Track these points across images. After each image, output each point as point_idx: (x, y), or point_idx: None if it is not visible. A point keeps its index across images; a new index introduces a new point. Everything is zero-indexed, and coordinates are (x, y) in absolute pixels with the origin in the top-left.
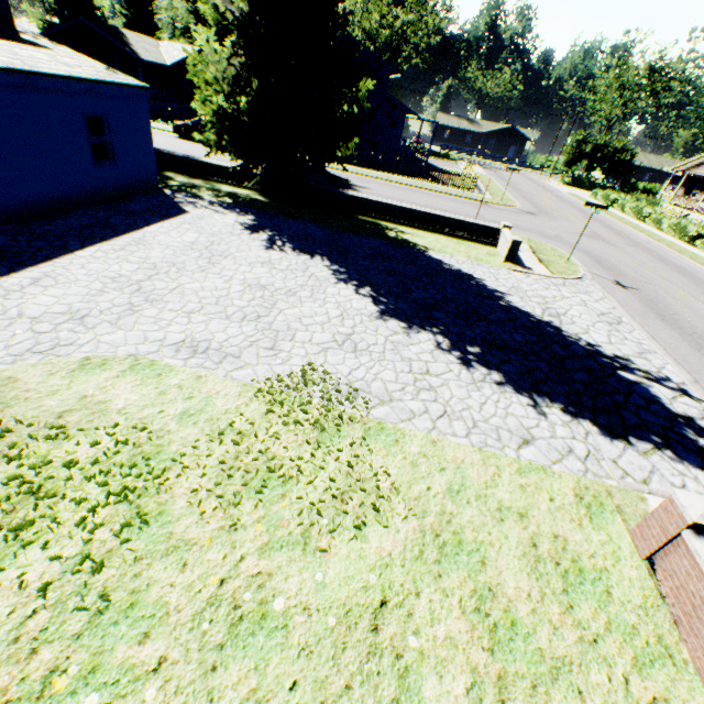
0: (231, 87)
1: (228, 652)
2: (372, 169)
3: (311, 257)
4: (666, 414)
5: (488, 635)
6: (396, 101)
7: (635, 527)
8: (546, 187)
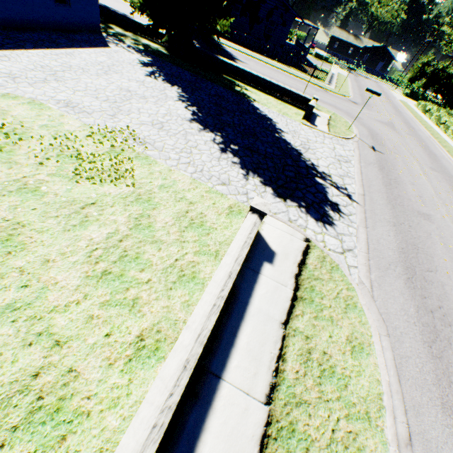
0: None
1: (13, 194)
2: (259, 54)
3: (172, 86)
4: (323, 198)
5: (134, 225)
6: (289, 5)
7: None
8: (386, 93)
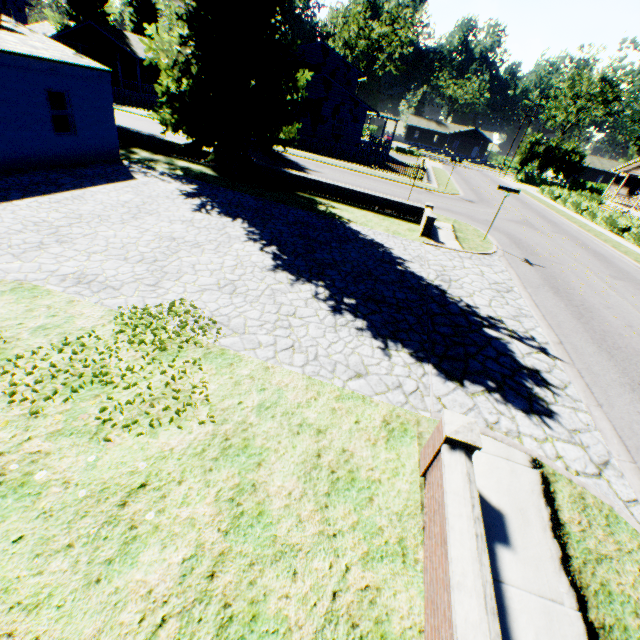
0: (181, 73)
1: None
2: (332, 158)
3: (233, 220)
4: (512, 365)
5: (231, 520)
6: (358, 99)
7: (423, 449)
8: (498, 182)
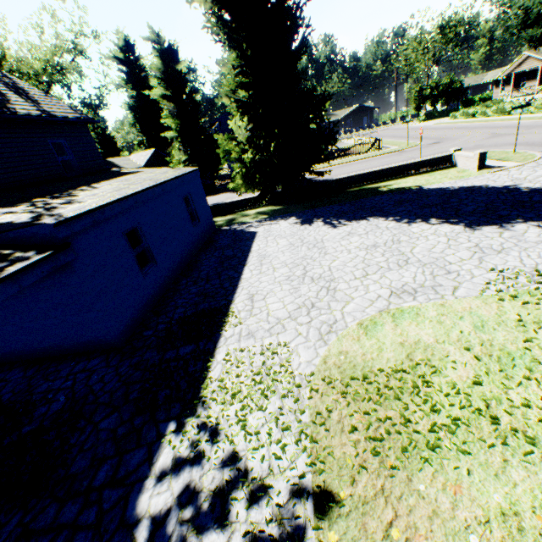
0: (249, 145)
1: None
2: None
3: (367, 220)
4: None
5: None
6: None
7: None
8: (414, 128)
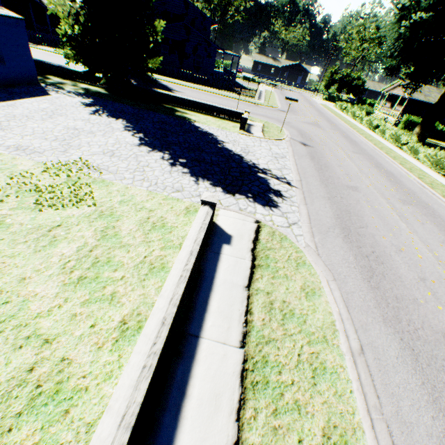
0: (75, 21)
1: None
2: (193, 83)
3: (116, 120)
4: (266, 188)
5: (102, 236)
6: (210, 41)
7: None
8: (309, 100)
